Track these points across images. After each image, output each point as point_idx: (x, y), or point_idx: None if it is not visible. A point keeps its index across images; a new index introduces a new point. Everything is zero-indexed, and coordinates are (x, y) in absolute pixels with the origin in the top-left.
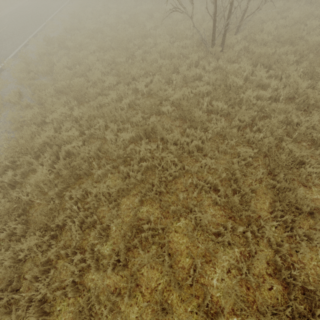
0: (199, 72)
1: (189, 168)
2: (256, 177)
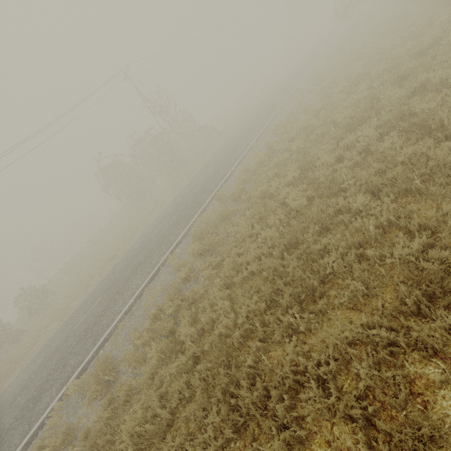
0: None
1: None
2: None
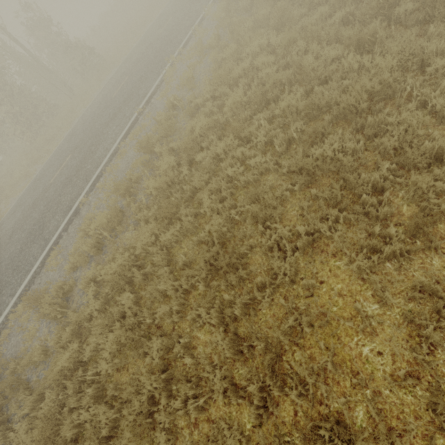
0: None
1: (413, 82)
2: None
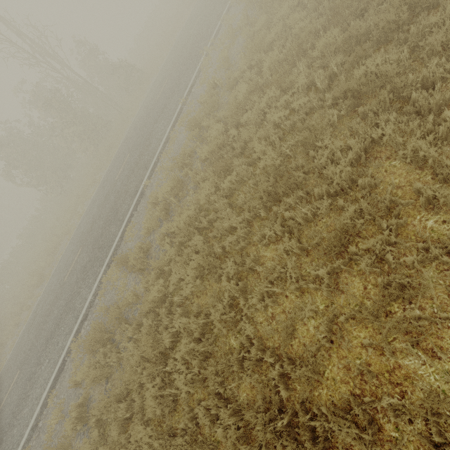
0: None
1: None
2: None
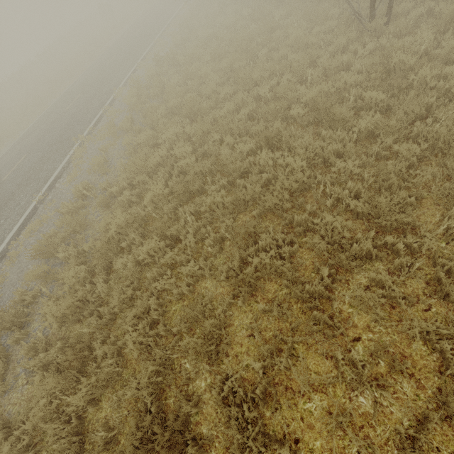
0: (346, 59)
1: (322, 177)
2: (422, 182)
